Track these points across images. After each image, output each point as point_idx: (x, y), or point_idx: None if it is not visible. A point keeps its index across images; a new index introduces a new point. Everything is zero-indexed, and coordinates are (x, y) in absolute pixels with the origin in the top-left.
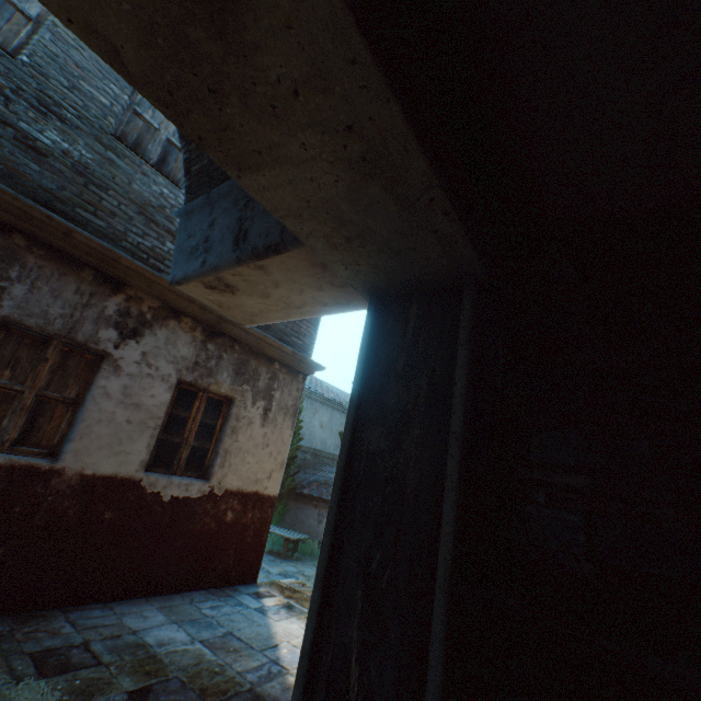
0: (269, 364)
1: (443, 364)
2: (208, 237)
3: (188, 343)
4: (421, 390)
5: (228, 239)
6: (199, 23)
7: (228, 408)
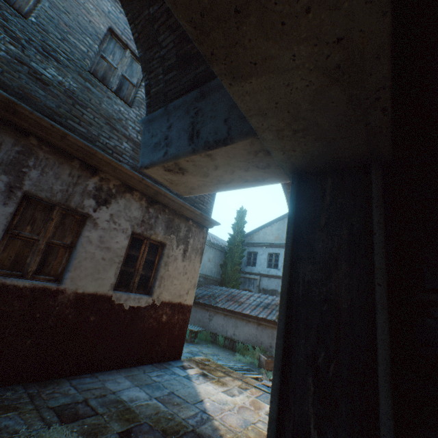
0: (186, 221)
1: (359, 220)
2: (167, 136)
3: (138, 208)
4: (342, 238)
5: (184, 137)
6: None
7: (162, 249)
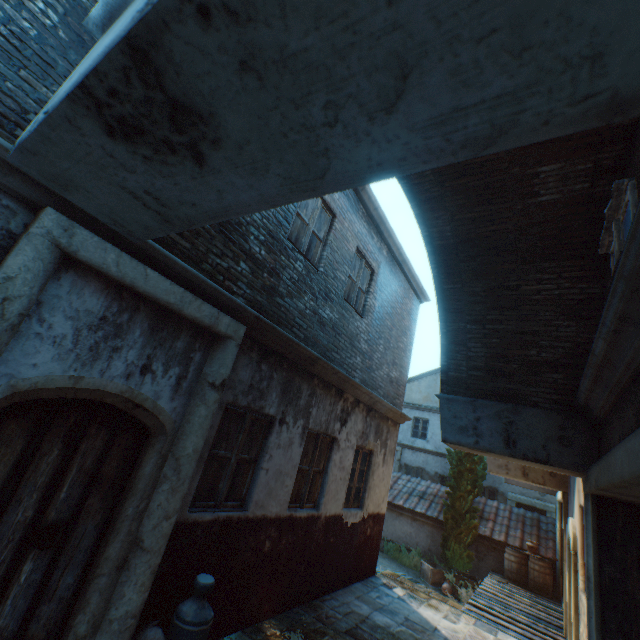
0: (387, 422)
1: None
2: (476, 426)
3: (360, 420)
4: (633, 554)
5: (497, 437)
6: None
7: (368, 456)
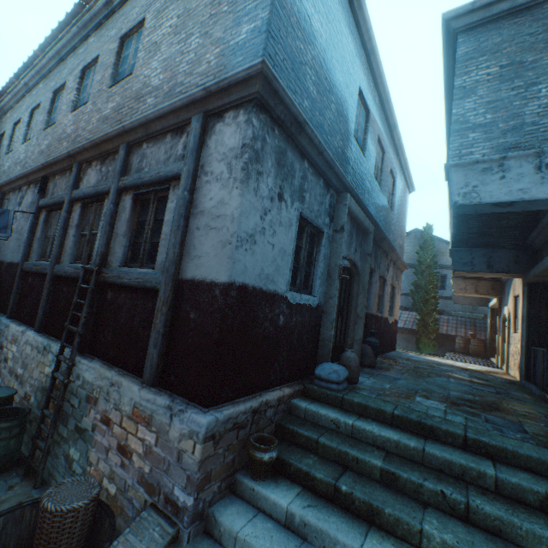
0: (398, 271)
1: (547, 299)
2: (472, 261)
3: (391, 270)
4: (543, 303)
5: (483, 265)
6: None
7: (392, 290)
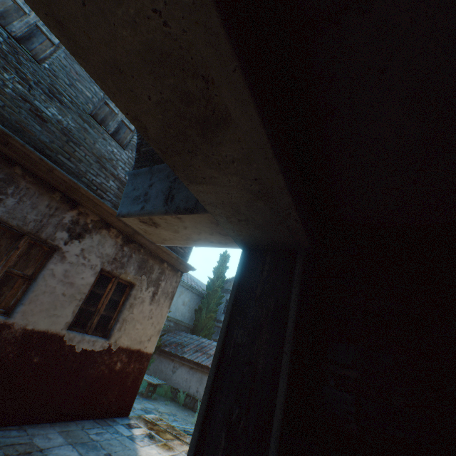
0: (161, 263)
1: (283, 295)
2: (147, 192)
3: (112, 245)
4: (269, 309)
5: (161, 197)
6: (195, 129)
7: (130, 290)
